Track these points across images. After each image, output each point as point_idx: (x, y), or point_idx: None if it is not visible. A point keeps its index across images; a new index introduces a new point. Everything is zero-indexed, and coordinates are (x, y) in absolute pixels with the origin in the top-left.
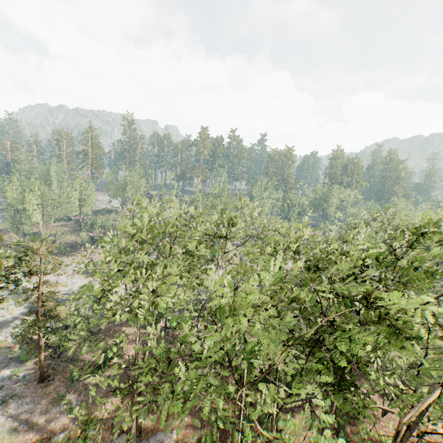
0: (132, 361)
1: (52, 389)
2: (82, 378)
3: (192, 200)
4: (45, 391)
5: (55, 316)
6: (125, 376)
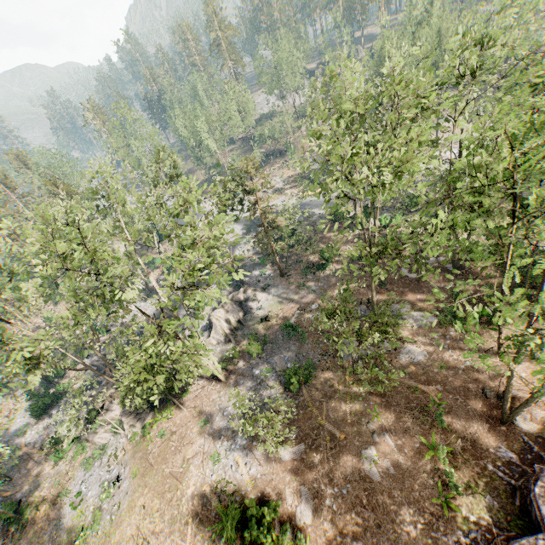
0: (351, 258)
1: (293, 281)
2: (335, 253)
3: (379, 49)
4: (288, 282)
5: (276, 227)
6: (348, 269)
